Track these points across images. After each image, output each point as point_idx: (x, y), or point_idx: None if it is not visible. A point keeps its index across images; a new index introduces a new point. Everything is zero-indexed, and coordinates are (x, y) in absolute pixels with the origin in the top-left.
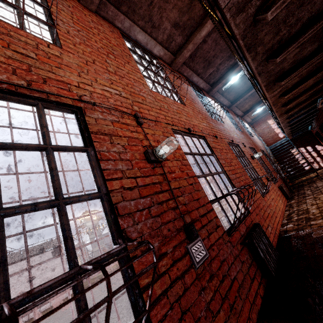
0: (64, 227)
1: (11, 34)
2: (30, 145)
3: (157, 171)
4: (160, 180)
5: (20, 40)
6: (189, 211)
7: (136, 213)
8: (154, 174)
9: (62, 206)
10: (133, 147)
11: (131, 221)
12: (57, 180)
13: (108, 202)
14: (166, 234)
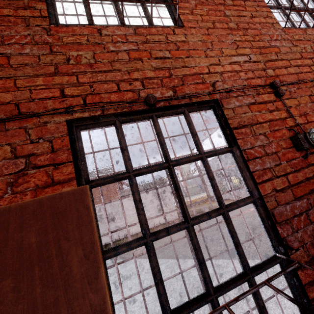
0: (232, 234)
1: (148, 39)
2: (191, 158)
3: (310, 160)
4: None
5: (155, 41)
6: None
7: (292, 219)
8: (306, 165)
9: (227, 214)
10: (277, 133)
11: (289, 228)
12: (217, 189)
13: (263, 207)
14: None
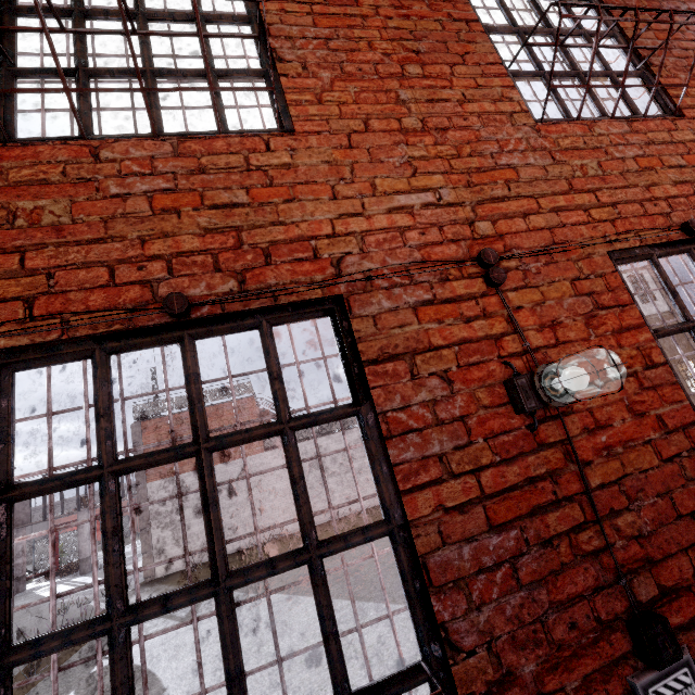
0: (322, 612)
1: (203, 164)
2: (255, 433)
3: (545, 435)
4: (552, 464)
5: (219, 169)
6: (653, 560)
7: (475, 578)
8: (535, 446)
9: (316, 564)
10: (474, 372)
11: (462, 599)
12: (305, 505)
13: (408, 548)
14: (562, 639)
